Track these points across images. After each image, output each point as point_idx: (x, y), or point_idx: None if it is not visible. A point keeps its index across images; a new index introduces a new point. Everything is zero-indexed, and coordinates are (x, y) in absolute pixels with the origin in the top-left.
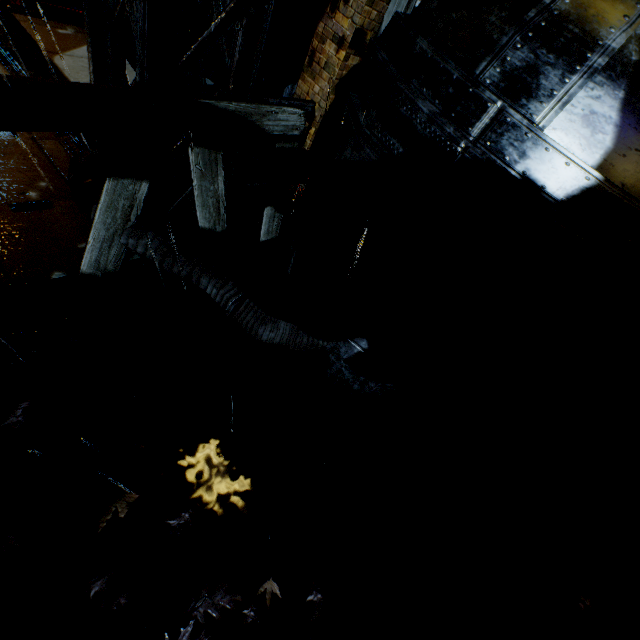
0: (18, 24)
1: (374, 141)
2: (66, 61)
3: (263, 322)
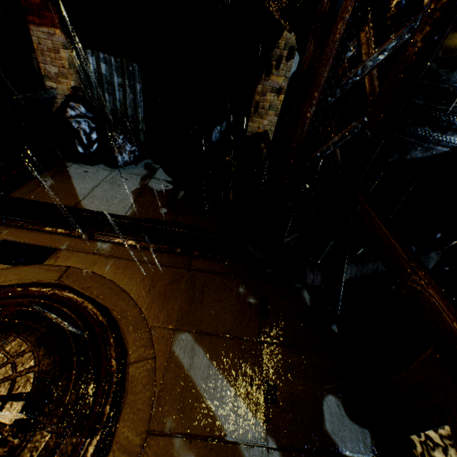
0: (33, 201)
1: (444, 143)
2: (91, 203)
3: (428, 261)
